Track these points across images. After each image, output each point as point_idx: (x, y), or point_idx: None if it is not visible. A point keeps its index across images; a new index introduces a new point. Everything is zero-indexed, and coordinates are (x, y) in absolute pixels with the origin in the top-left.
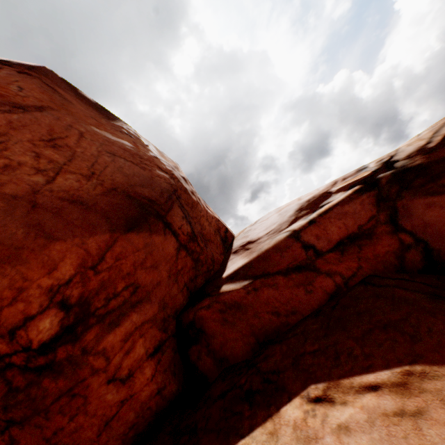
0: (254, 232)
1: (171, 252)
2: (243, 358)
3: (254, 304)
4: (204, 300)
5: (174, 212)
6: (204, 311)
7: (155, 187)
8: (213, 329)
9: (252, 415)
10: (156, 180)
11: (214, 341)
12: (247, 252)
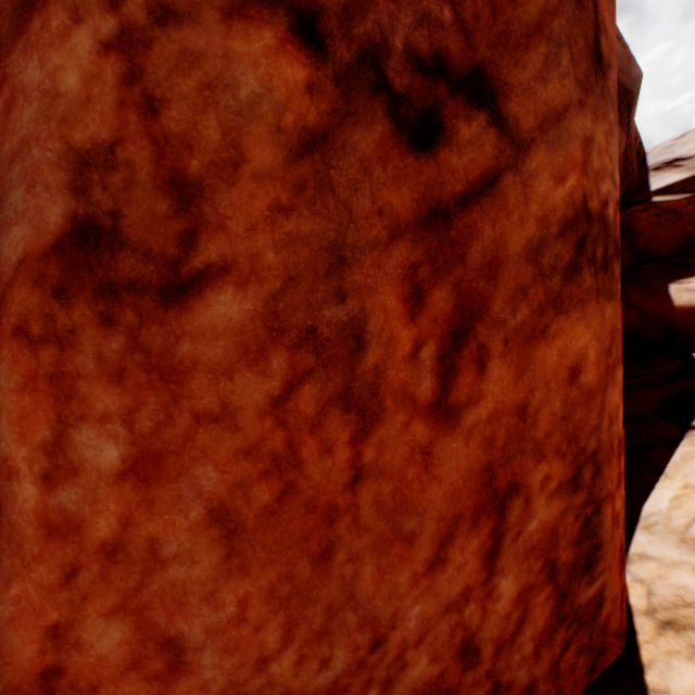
0: (684, 148)
1: (620, 155)
2: (666, 254)
3: (692, 214)
4: (634, 207)
5: (634, 108)
6: (638, 214)
7: (630, 74)
8: (644, 229)
9: (689, 273)
10: (631, 64)
11: (639, 240)
12: (678, 169)
